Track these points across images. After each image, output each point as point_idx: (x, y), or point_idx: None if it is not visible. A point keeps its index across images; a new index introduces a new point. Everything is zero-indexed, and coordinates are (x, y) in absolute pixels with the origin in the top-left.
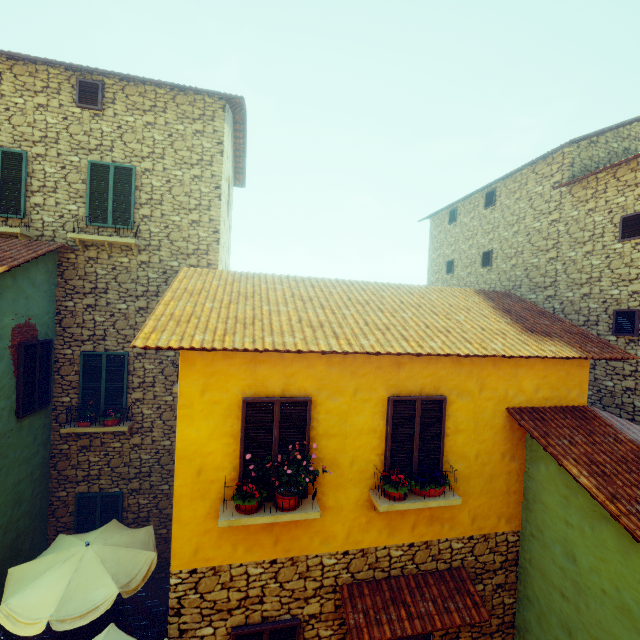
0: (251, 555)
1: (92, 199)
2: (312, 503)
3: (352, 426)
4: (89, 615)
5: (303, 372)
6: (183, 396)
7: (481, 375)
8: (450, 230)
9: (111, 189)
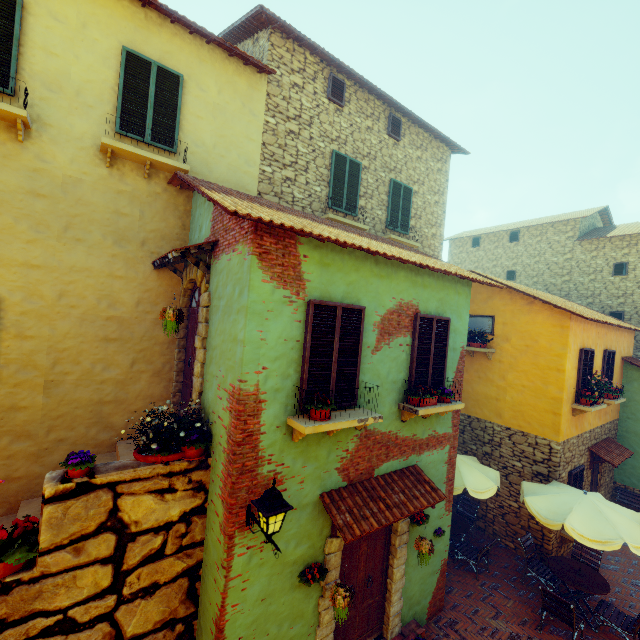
0: (574, 433)
1: (391, 208)
2: (603, 400)
3: (596, 365)
4: (497, 485)
5: (590, 336)
6: (569, 347)
7: (618, 340)
8: (473, 252)
9: (401, 203)
